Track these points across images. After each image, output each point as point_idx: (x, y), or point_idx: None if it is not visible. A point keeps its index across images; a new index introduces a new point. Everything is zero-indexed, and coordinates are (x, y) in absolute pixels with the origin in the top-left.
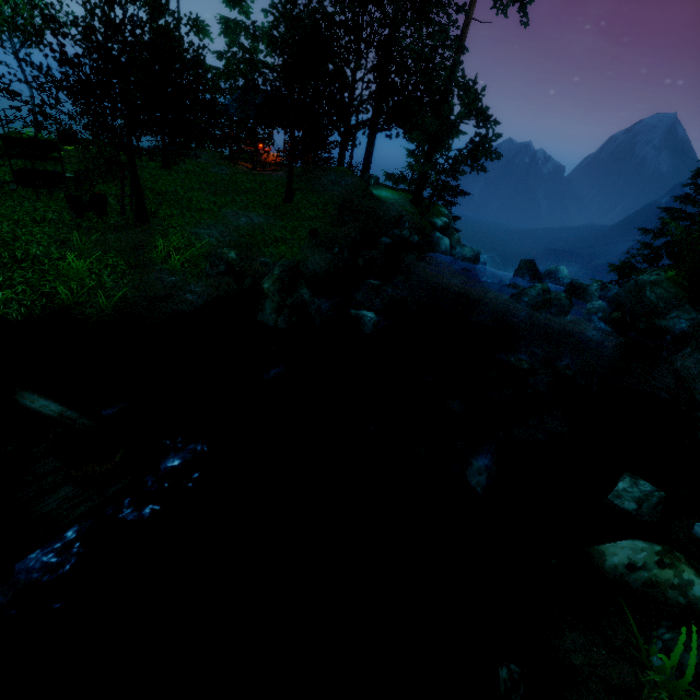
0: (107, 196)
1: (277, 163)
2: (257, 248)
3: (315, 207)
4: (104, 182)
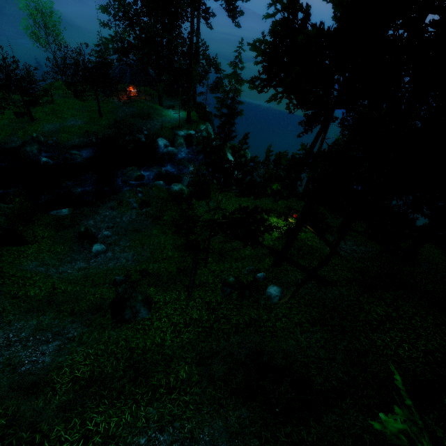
0: (34, 111)
1: (137, 95)
2: (59, 134)
3: (108, 120)
4: (41, 106)
